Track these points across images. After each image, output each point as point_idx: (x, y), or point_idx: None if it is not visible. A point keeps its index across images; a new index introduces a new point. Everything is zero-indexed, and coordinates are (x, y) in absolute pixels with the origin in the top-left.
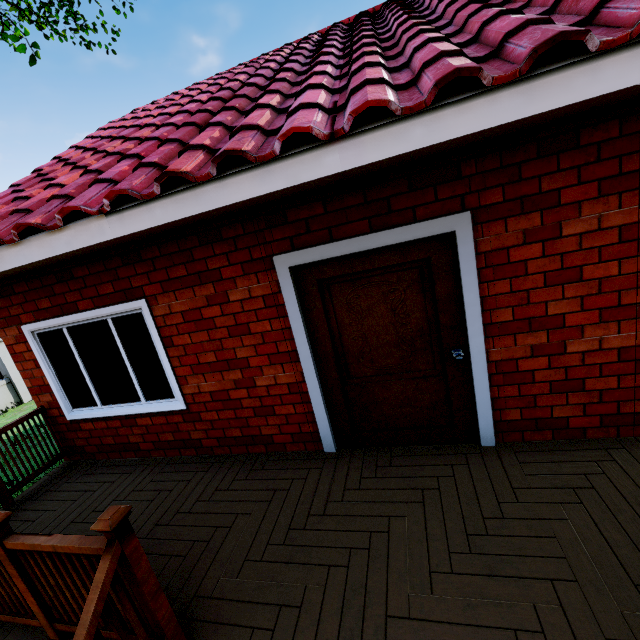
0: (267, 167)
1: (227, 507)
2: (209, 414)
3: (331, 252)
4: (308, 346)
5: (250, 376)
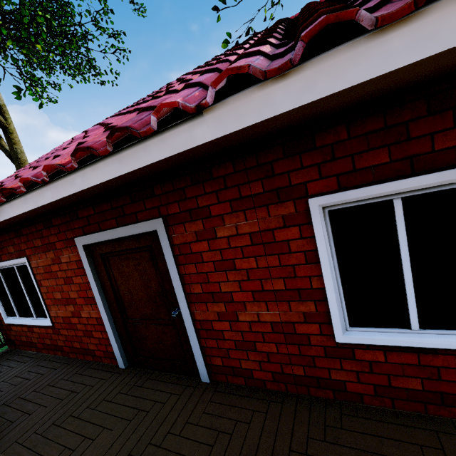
0: (25, 196)
1: (42, 399)
2: (64, 331)
3: (100, 238)
4: (99, 295)
5: (78, 310)
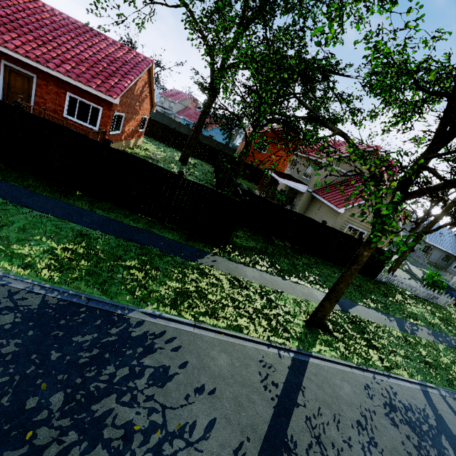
0: (1, 47)
1: None
2: None
3: (13, 66)
4: (3, 79)
5: None
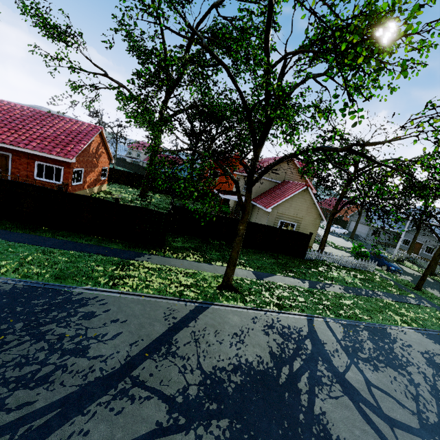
0: None
1: None
2: None
3: None
4: None
5: None
